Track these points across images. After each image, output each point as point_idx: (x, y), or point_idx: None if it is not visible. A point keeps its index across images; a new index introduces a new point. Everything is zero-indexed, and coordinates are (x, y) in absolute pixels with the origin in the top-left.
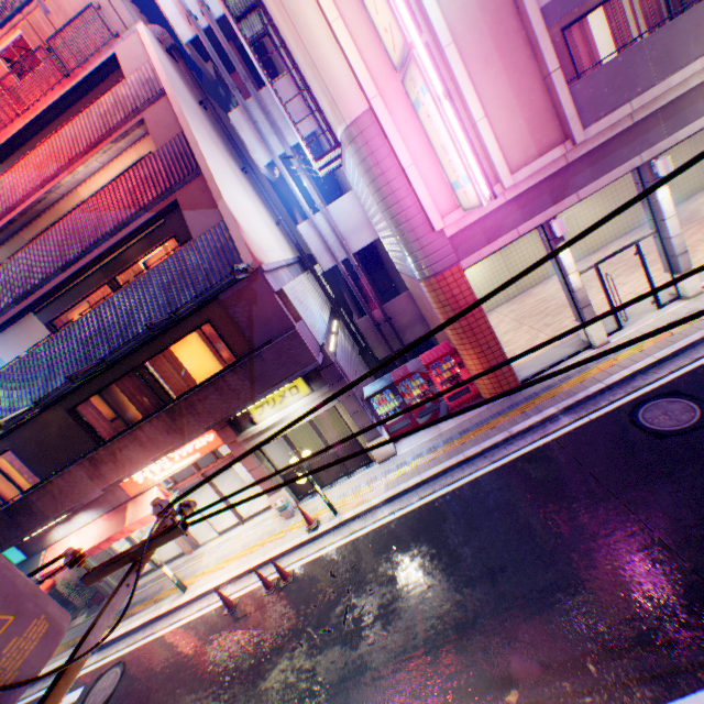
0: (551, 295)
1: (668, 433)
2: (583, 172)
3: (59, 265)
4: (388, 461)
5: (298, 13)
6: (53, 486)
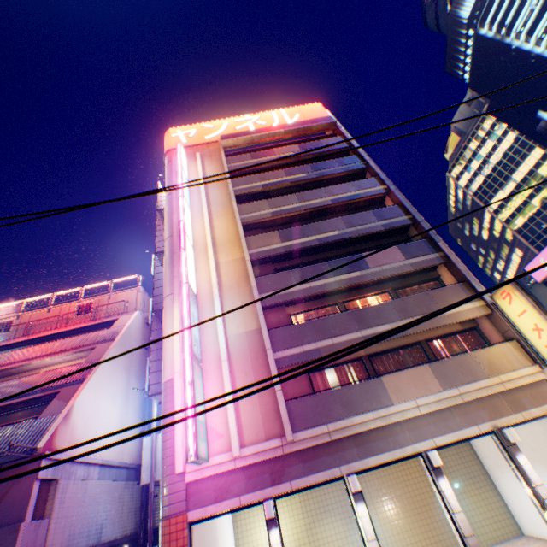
0: None
1: None
2: (297, 464)
3: None
4: None
5: (168, 327)
6: None
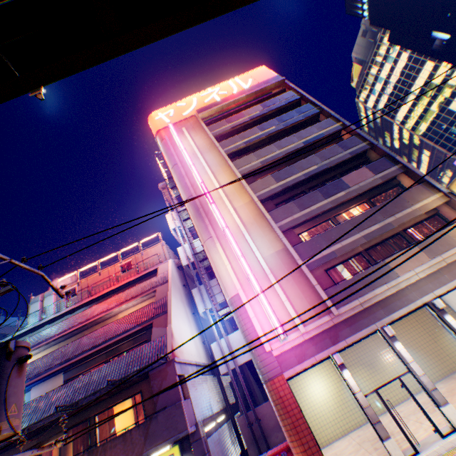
0: (385, 421)
1: None
2: (345, 328)
3: (90, 346)
4: None
5: (216, 261)
6: None
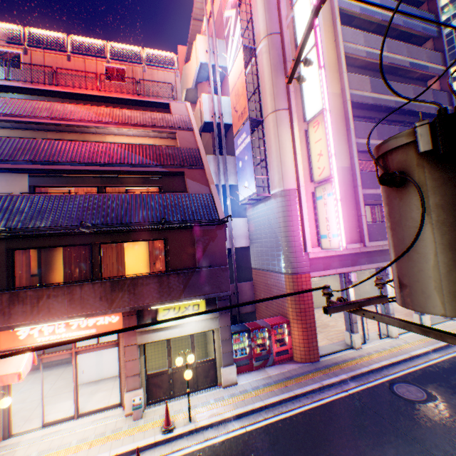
0: (316, 317)
1: (415, 401)
2: (363, 258)
3: (86, 161)
4: (231, 387)
5: (284, 143)
6: None
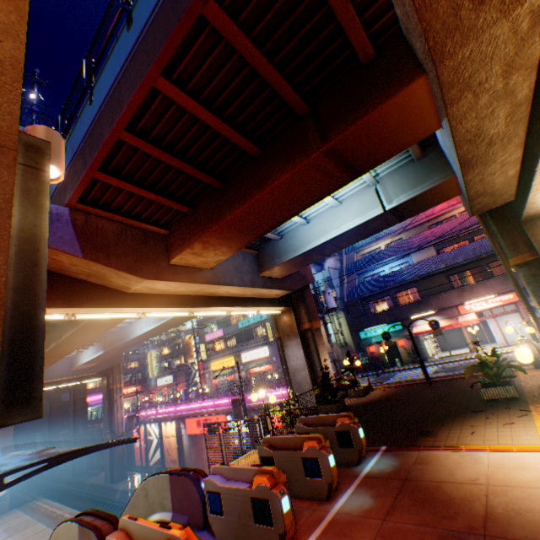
0: None
1: None
2: None
3: (457, 229)
4: None
5: None
6: (439, 296)
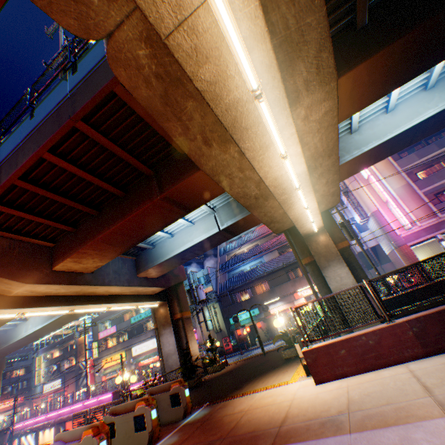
0: None
1: None
2: (444, 224)
3: None
4: None
5: (360, 194)
6: (281, 286)
